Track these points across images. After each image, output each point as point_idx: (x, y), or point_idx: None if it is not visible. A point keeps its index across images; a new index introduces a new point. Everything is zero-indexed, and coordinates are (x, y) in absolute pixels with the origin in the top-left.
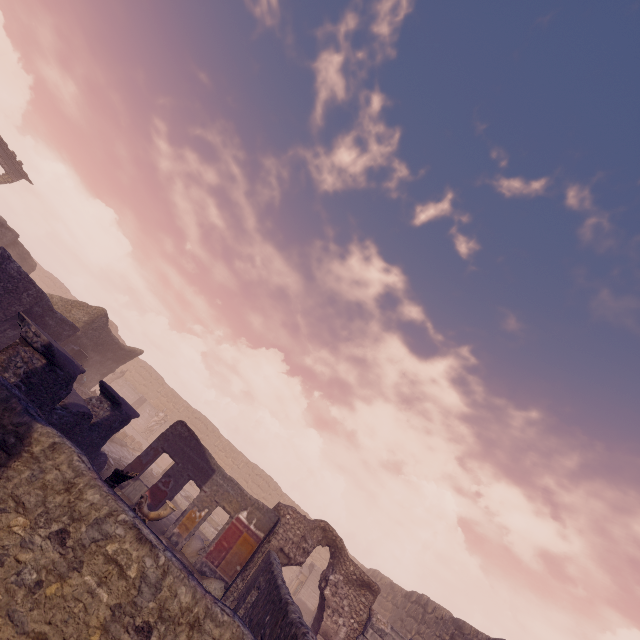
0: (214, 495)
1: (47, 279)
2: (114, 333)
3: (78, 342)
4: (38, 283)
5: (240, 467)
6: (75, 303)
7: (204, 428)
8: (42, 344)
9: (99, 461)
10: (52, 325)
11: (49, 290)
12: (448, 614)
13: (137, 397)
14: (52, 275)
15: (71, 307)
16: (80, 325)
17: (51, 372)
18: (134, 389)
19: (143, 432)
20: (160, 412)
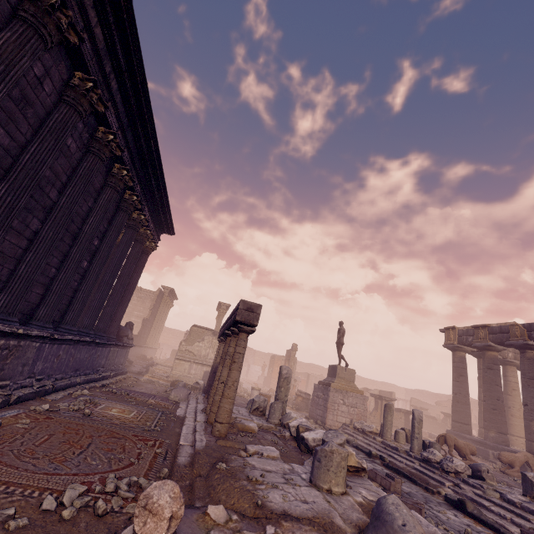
0: (433, 412)
1: None
2: (247, 347)
3: None
4: None
5: None
6: None
7: (319, 370)
8: None
9: None
10: None
11: None
12: (474, 400)
13: None
14: None
15: None
16: None
17: None
18: None
19: None
20: None
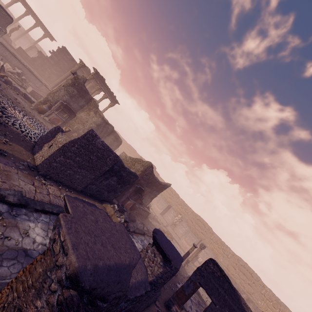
0: None
1: (128, 147)
2: (154, 170)
3: (139, 182)
4: (125, 149)
5: (228, 257)
6: (136, 160)
7: (203, 226)
8: (67, 272)
9: (155, 296)
10: (124, 176)
11: (129, 152)
12: None
13: (167, 205)
14: (130, 145)
15: (134, 162)
16: (139, 173)
17: (90, 304)
18: (165, 200)
19: (171, 224)
20: (178, 214)
